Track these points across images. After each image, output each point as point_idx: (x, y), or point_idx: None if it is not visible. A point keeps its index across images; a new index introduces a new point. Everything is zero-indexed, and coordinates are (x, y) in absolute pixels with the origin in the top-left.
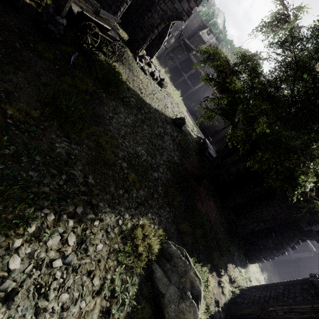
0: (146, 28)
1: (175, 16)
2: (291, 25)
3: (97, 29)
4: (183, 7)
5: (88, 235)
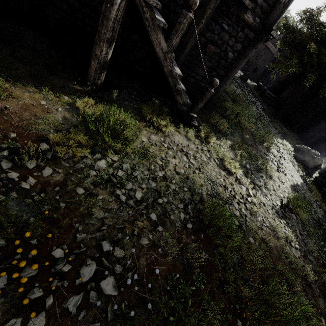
0: None
1: None
2: None
3: None
4: None
5: (277, 144)
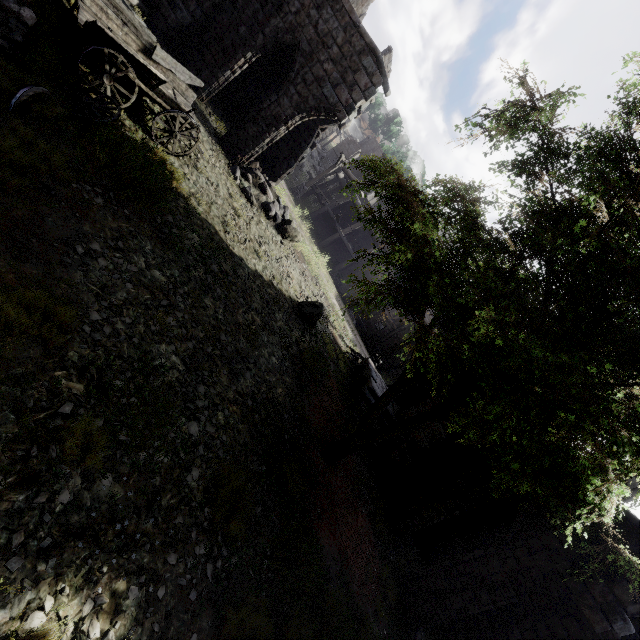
0: (265, 119)
1: (322, 109)
2: (544, 116)
3: (132, 72)
4: (340, 96)
5: None
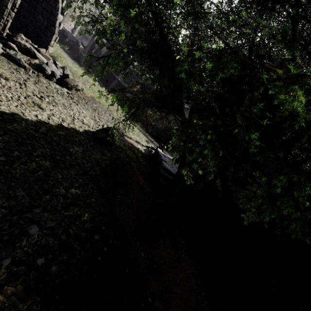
0: None
1: None
2: None
3: None
4: None
5: None
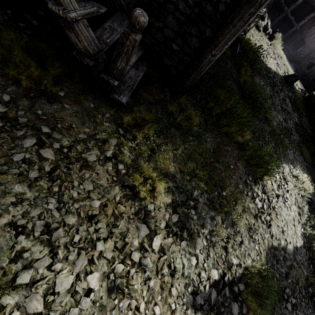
0: None
1: None
2: None
3: None
4: None
5: (285, 176)
